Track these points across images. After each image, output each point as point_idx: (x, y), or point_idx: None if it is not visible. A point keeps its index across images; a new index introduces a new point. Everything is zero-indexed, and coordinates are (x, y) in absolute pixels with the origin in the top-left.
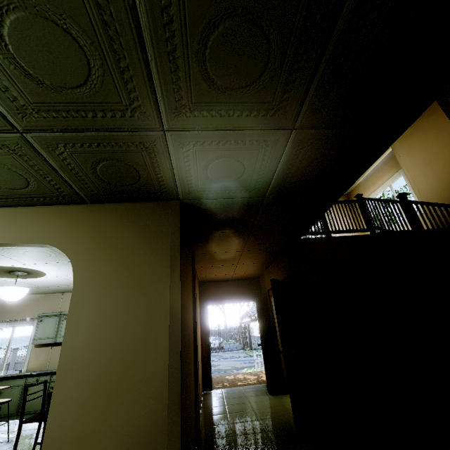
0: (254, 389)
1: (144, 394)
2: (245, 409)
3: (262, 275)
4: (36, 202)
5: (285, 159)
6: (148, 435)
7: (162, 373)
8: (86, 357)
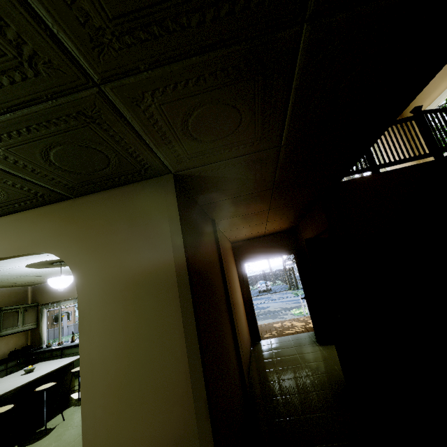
0: (302, 338)
1: (169, 402)
2: (294, 363)
3: (297, 226)
4: (19, 207)
5: (299, 84)
6: (180, 443)
7: (183, 379)
8: (105, 367)
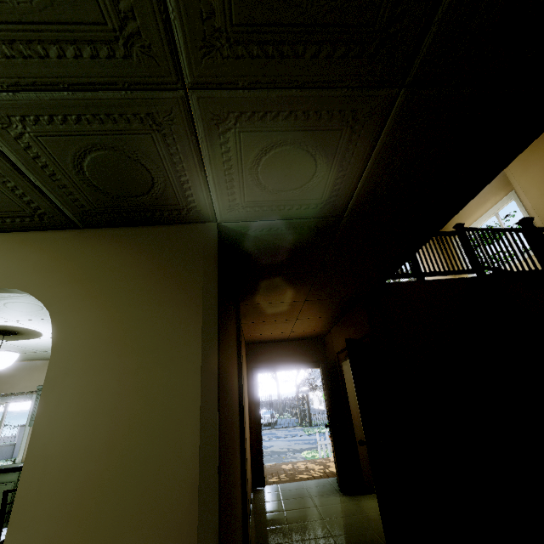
0: (321, 485)
1: (158, 532)
2: (311, 518)
3: (328, 333)
4: (1, 225)
5: (380, 149)
6: None
7: (187, 495)
8: (66, 468)
